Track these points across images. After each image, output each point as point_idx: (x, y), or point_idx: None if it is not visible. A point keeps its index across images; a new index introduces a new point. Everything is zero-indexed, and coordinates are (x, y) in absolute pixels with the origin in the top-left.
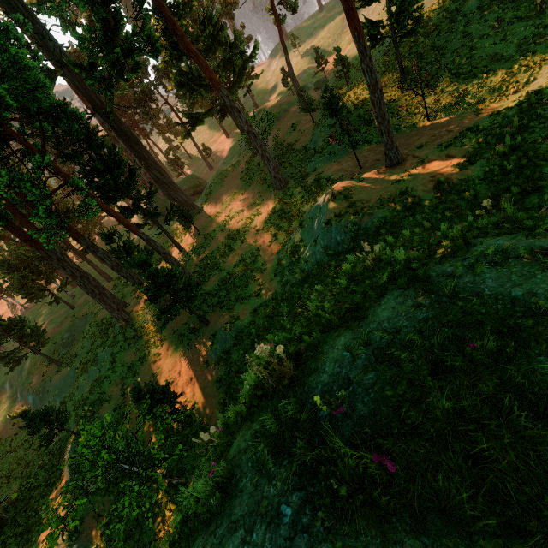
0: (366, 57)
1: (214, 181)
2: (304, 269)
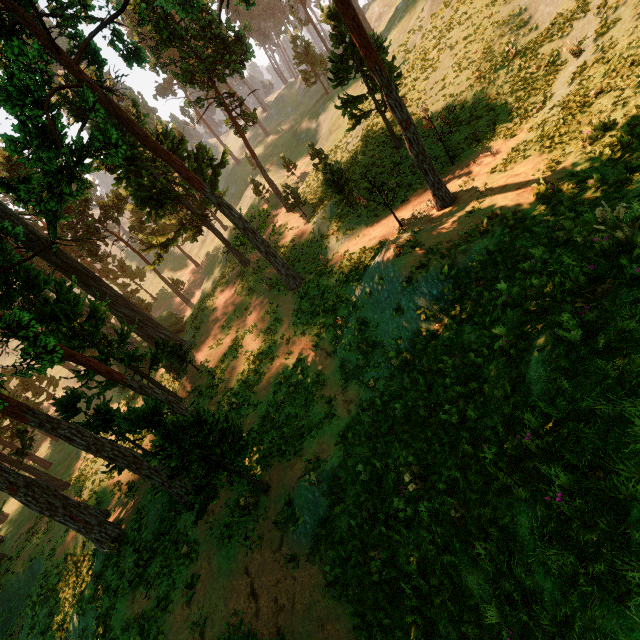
0: (392, 92)
1: (201, 309)
2: (399, 349)
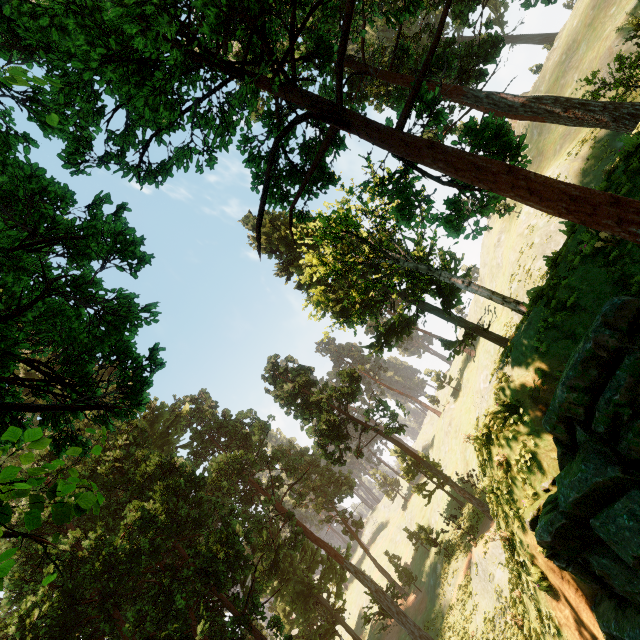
0: (432, 467)
1: None
2: (501, 598)
